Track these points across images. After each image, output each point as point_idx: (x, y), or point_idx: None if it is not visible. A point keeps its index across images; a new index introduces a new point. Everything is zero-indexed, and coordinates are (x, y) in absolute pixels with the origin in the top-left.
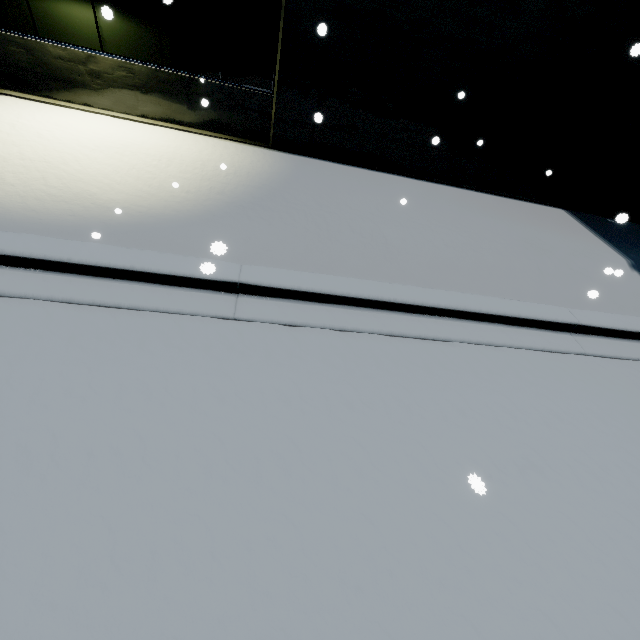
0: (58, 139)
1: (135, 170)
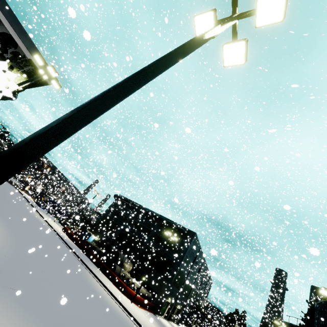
0: None
1: None
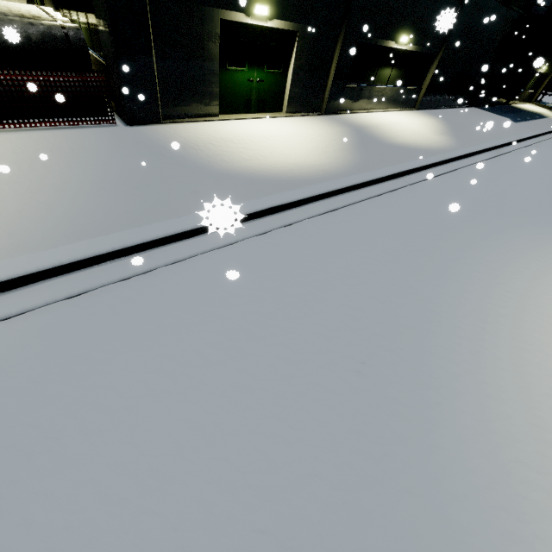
0: (407, 124)
1: (427, 128)
